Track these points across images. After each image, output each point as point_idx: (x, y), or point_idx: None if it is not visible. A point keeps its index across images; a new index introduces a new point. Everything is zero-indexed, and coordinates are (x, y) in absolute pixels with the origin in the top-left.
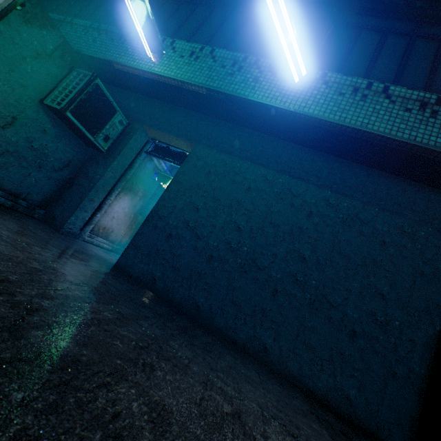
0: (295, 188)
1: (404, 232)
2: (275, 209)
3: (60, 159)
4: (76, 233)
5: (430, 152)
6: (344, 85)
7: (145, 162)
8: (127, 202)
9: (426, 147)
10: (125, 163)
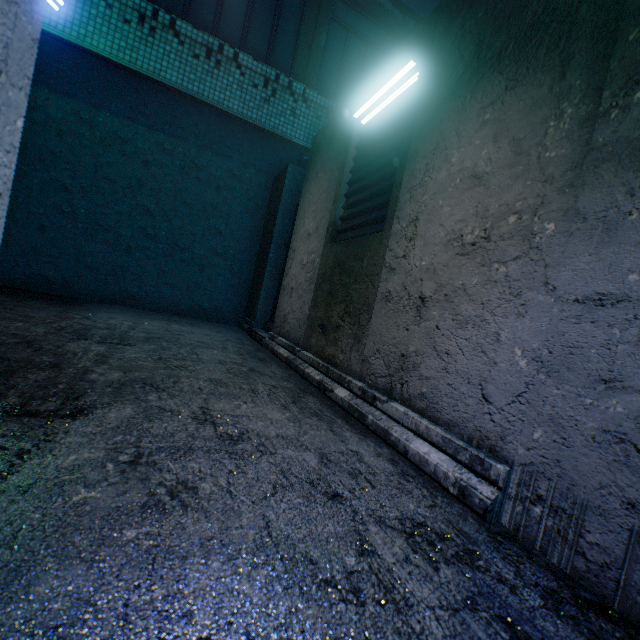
0: (122, 131)
1: (235, 175)
2: (106, 160)
3: None
4: None
5: (216, 109)
6: (128, 8)
7: None
8: None
9: (212, 105)
10: None
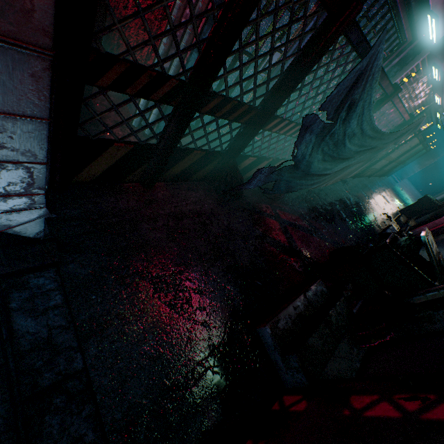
0: None
1: None
2: None
3: None
4: None
5: None
6: None
7: None
8: None
9: None
10: None
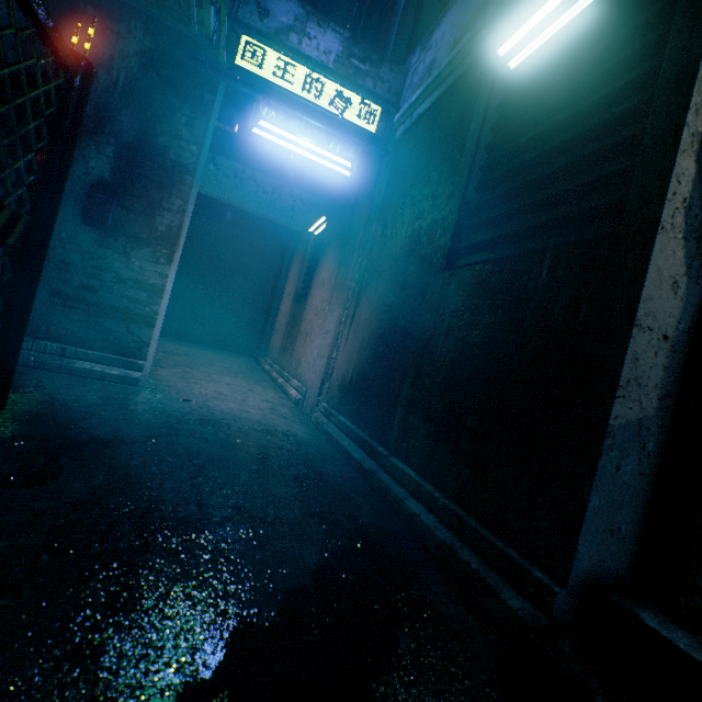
0: None
1: (254, 246)
2: None
3: None
4: None
5: (239, 209)
6: None
7: None
8: None
9: (236, 207)
10: None
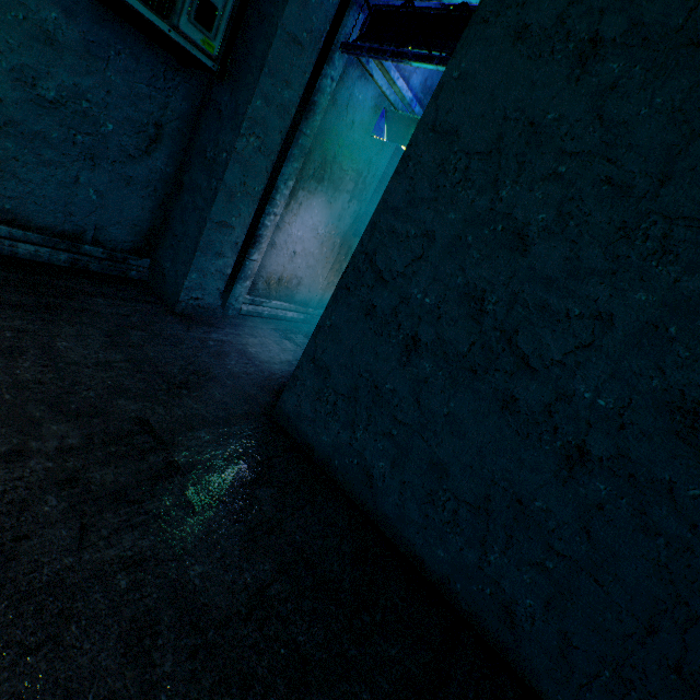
0: None
1: None
2: None
3: (130, 123)
4: (213, 306)
5: None
6: None
7: (349, 85)
8: (320, 213)
9: None
10: (285, 99)
